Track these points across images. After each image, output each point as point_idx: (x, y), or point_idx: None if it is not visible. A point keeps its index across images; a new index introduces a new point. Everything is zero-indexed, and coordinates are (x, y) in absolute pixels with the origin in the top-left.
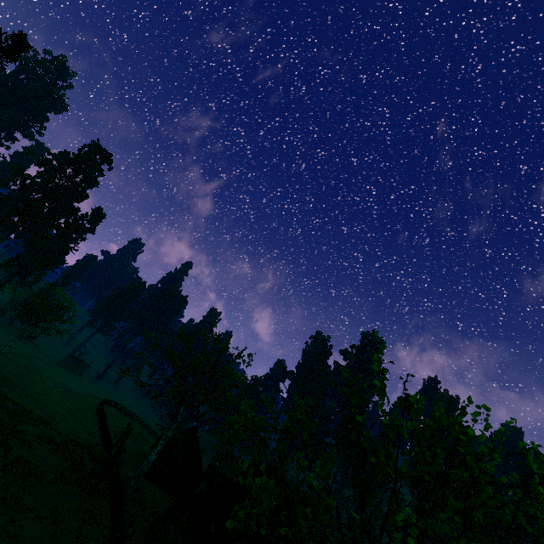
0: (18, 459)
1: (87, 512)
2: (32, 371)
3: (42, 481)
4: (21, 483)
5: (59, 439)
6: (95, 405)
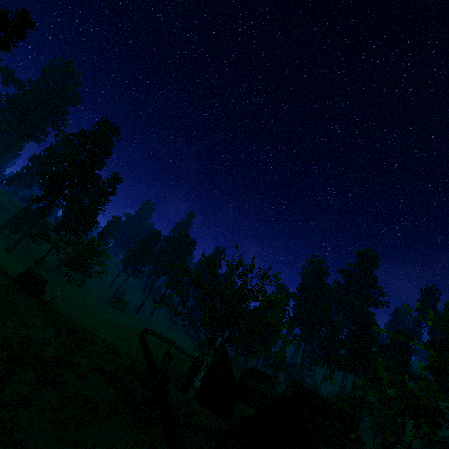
0: (74, 393)
1: (145, 445)
2: (85, 310)
3: (99, 414)
4: (79, 419)
5: (111, 369)
6: (137, 335)
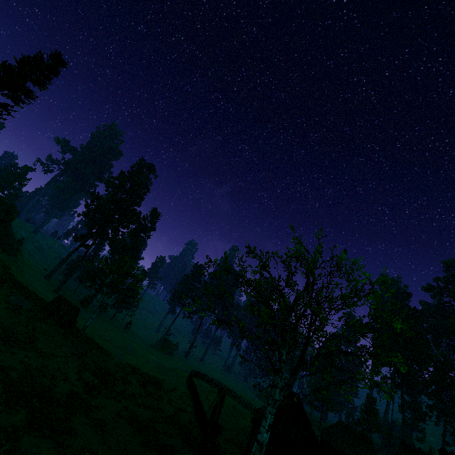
0: (80, 449)
1: None
2: (127, 350)
3: None
4: None
5: (144, 416)
6: (185, 378)
